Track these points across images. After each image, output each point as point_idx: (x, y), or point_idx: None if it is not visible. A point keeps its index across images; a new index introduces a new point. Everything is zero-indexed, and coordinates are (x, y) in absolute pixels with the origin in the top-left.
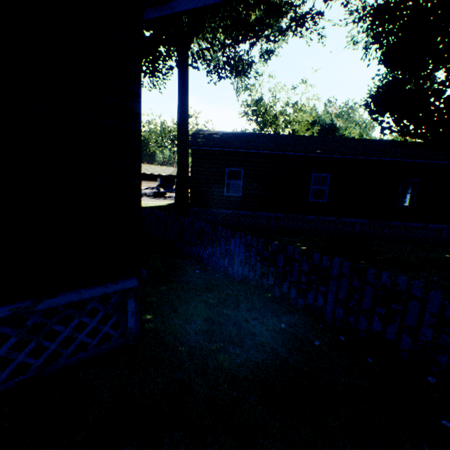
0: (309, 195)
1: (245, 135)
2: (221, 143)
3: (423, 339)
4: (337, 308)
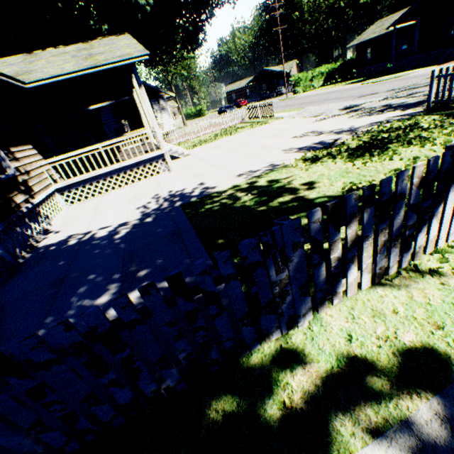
0: None
1: None
2: None
3: None
4: None
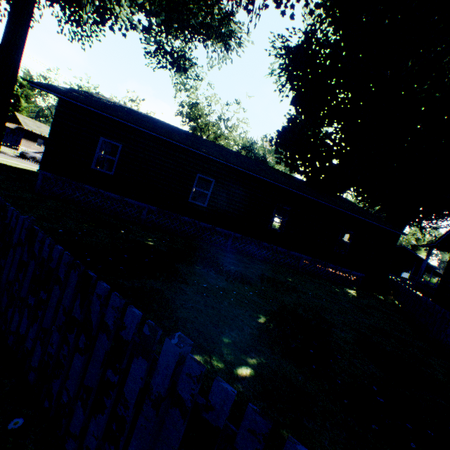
0: (190, 195)
1: (147, 116)
2: (99, 105)
3: (50, 351)
4: (5, 294)
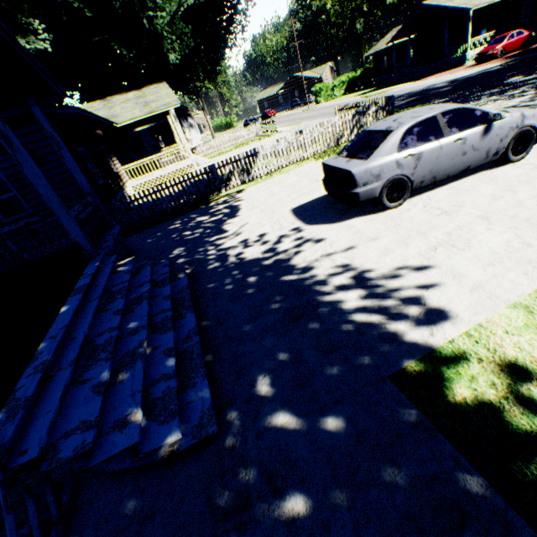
0: None
1: None
2: None
3: None
4: None
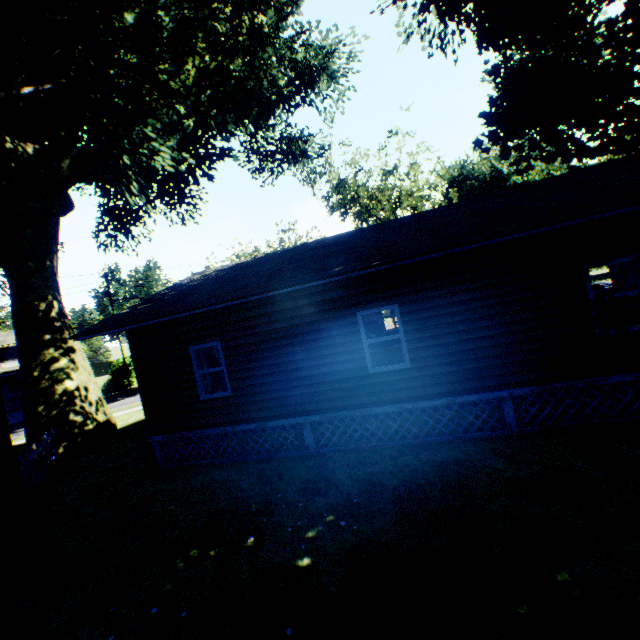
0: (365, 362)
1: (255, 262)
2: (163, 306)
3: None
4: None
